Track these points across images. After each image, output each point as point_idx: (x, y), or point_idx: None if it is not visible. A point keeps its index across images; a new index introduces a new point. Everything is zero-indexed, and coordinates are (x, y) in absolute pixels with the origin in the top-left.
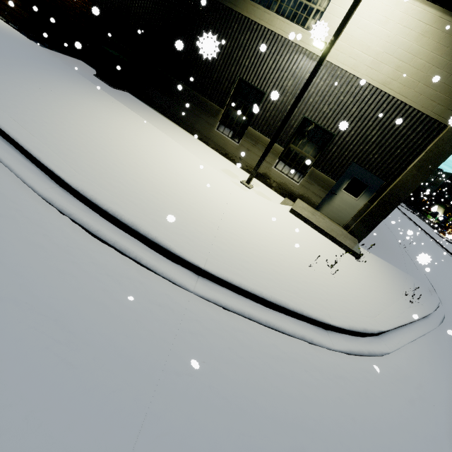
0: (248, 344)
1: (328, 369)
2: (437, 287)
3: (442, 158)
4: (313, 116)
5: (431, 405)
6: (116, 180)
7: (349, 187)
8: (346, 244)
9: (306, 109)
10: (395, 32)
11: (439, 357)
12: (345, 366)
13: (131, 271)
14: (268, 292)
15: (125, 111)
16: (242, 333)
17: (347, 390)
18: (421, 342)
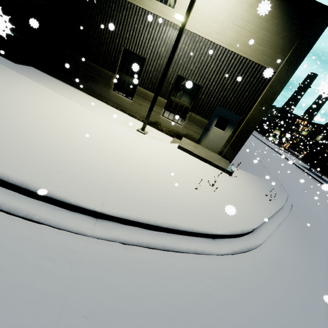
0: (148, 272)
1: (218, 274)
2: (284, 185)
3: (275, 95)
4: (184, 73)
5: (295, 277)
6: (6, 142)
7: (217, 124)
8: (221, 166)
9: (178, 68)
10: (232, 5)
11: (294, 236)
12: (231, 265)
13: (21, 230)
14: (162, 220)
15: (25, 82)
16: (141, 263)
17: (235, 288)
18: (281, 228)
